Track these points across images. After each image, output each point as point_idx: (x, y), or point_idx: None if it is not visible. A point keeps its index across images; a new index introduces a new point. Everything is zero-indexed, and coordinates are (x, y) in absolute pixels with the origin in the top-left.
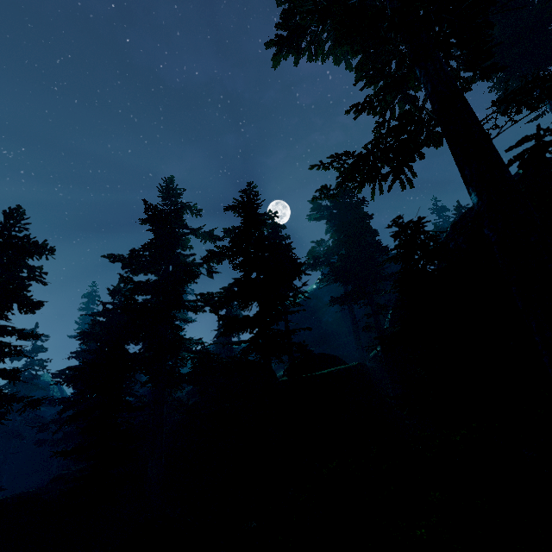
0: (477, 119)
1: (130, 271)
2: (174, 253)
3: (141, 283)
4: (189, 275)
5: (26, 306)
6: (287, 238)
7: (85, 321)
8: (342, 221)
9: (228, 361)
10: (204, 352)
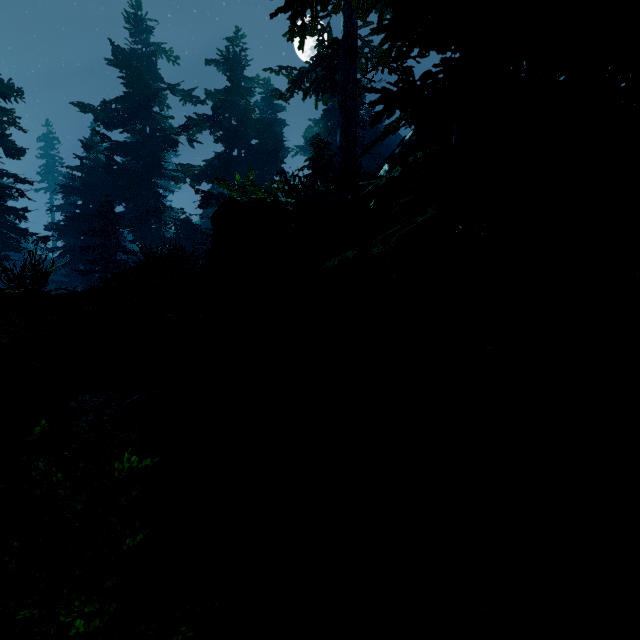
0: (355, 78)
1: (104, 125)
2: (150, 113)
3: (119, 143)
4: (168, 142)
5: (11, 152)
6: (283, 109)
7: (48, 171)
8: (332, 106)
9: (207, 232)
10: (186, 221)
